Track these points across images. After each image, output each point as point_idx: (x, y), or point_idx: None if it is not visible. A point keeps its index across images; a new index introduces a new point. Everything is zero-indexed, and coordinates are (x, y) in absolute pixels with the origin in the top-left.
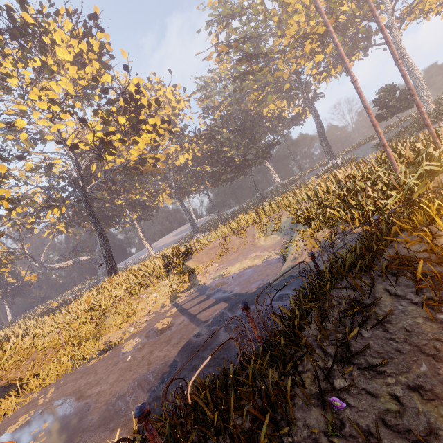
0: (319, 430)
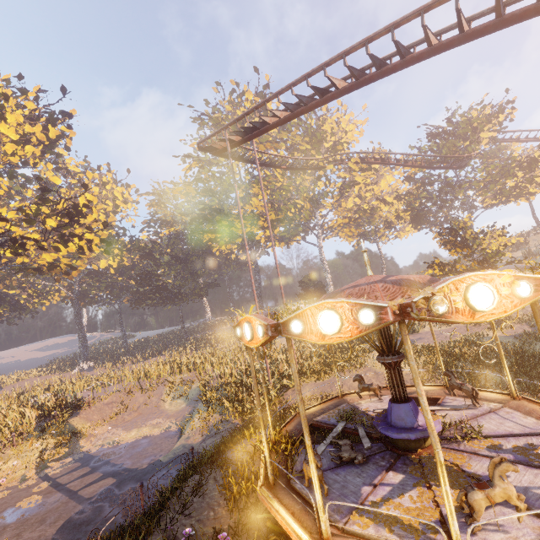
0: None
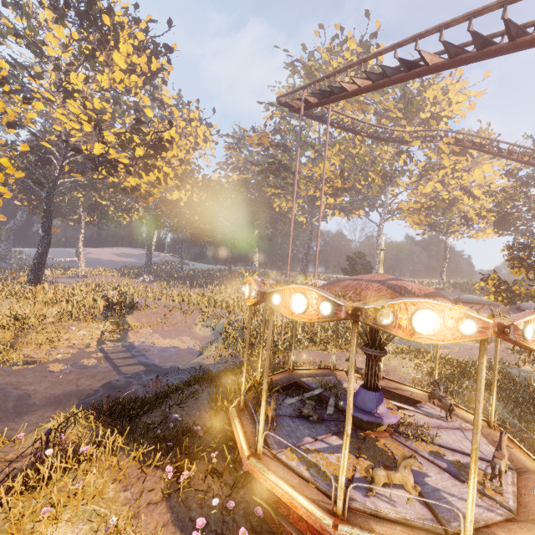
0: (159, 415)
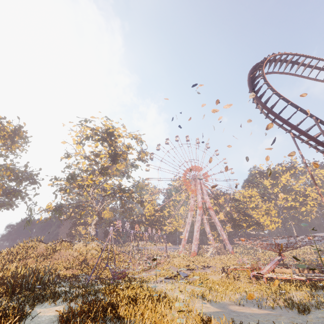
0: None
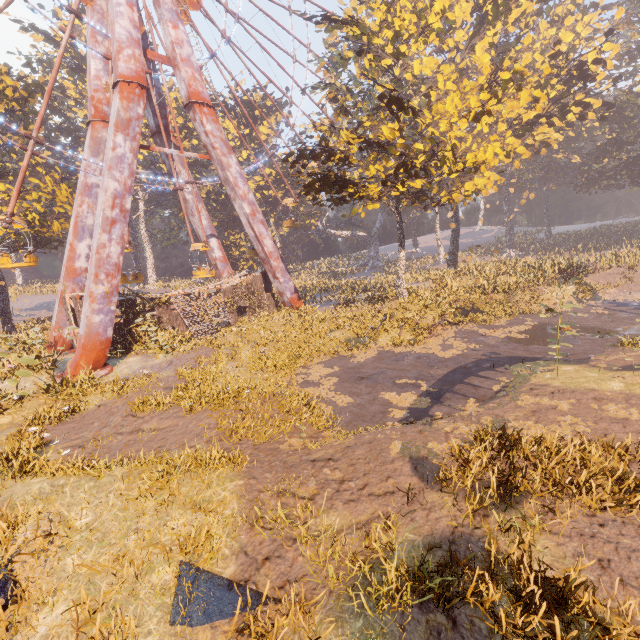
0: None
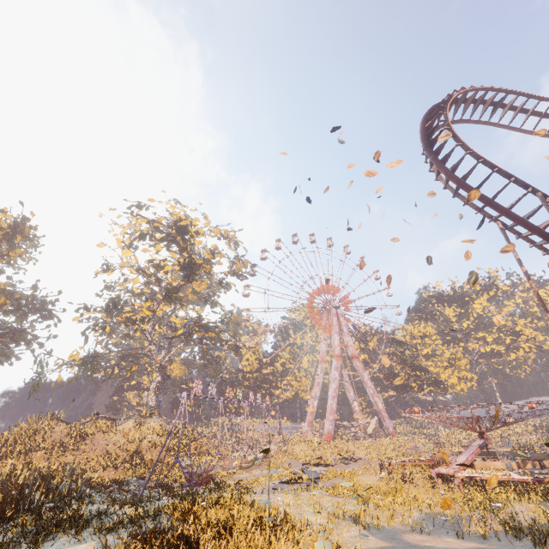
0: None
